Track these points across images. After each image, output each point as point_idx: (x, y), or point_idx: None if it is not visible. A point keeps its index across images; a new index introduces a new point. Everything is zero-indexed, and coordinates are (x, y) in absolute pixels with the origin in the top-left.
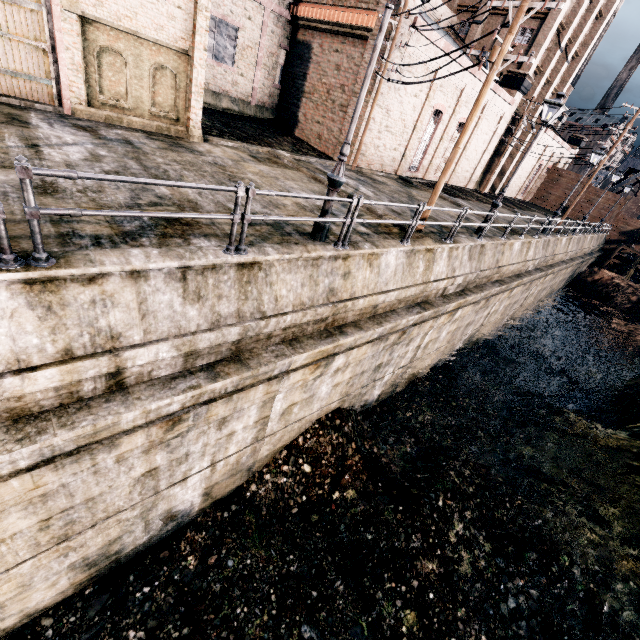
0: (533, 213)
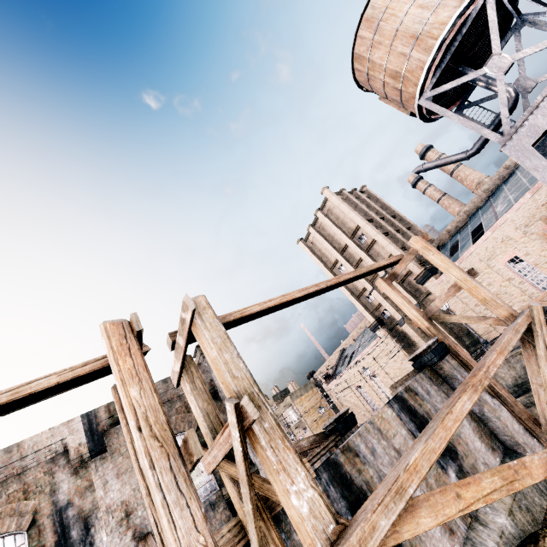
0: None
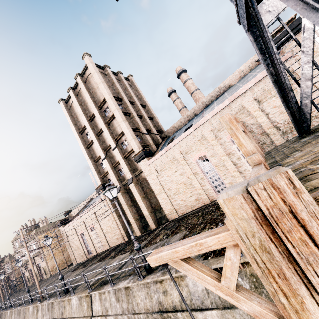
0: (116, 257)
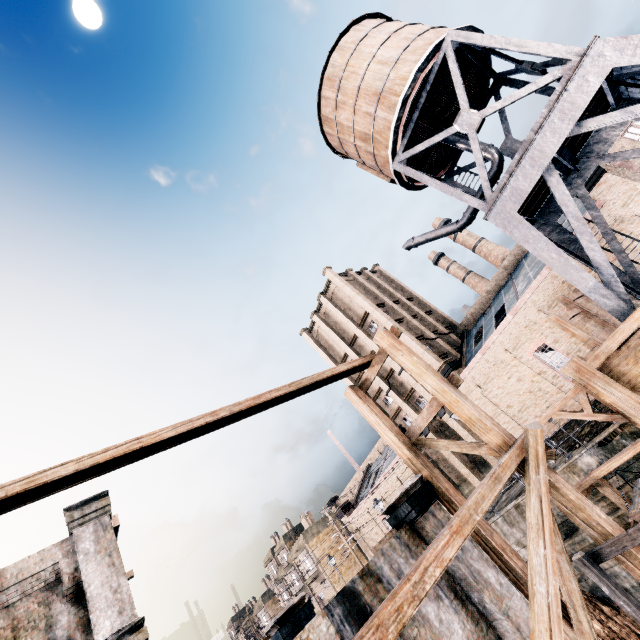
0: None
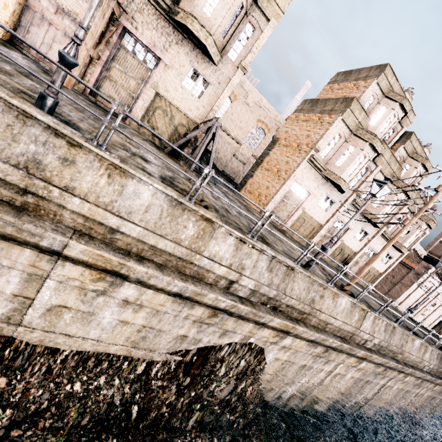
0: None
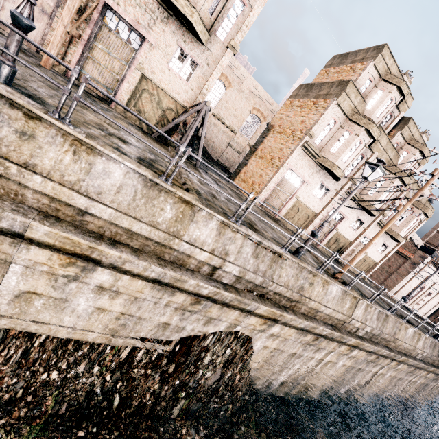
0: None
